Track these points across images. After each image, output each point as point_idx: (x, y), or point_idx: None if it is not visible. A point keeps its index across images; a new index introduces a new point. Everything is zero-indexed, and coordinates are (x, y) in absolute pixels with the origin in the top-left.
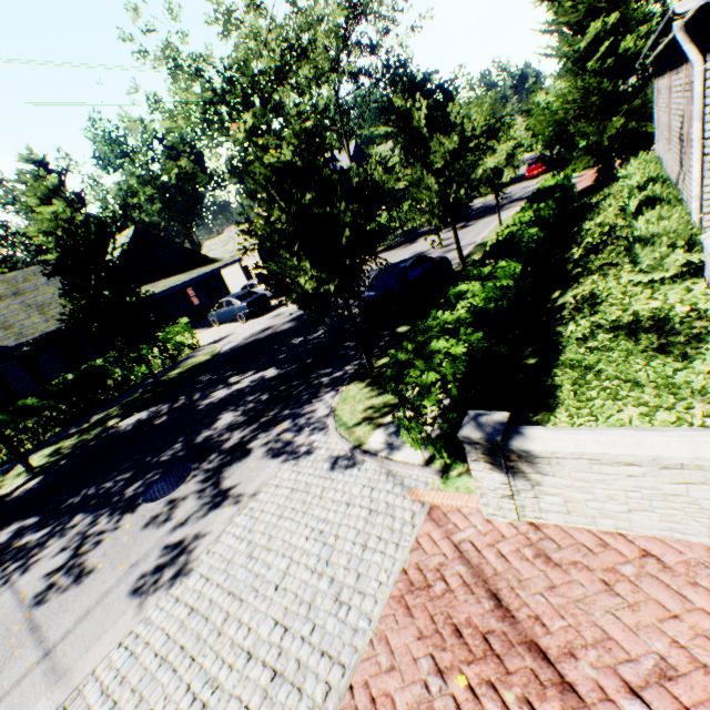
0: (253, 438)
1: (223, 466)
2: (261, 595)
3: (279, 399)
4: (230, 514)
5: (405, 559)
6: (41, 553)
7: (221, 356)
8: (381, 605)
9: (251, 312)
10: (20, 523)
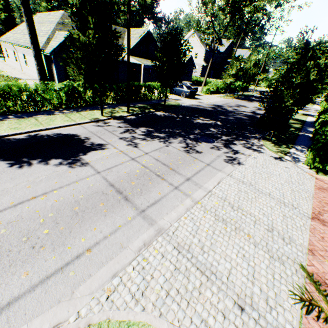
0: (233, 141)
1: (227, 144)
2: (275, 176)
3: (232, 133)
4: (244, 156)
5: (314, 184)
6: (170, 140)
7: (184, 107)
8: (312, 188)
9: (189, 95)
10: (146, 128)
